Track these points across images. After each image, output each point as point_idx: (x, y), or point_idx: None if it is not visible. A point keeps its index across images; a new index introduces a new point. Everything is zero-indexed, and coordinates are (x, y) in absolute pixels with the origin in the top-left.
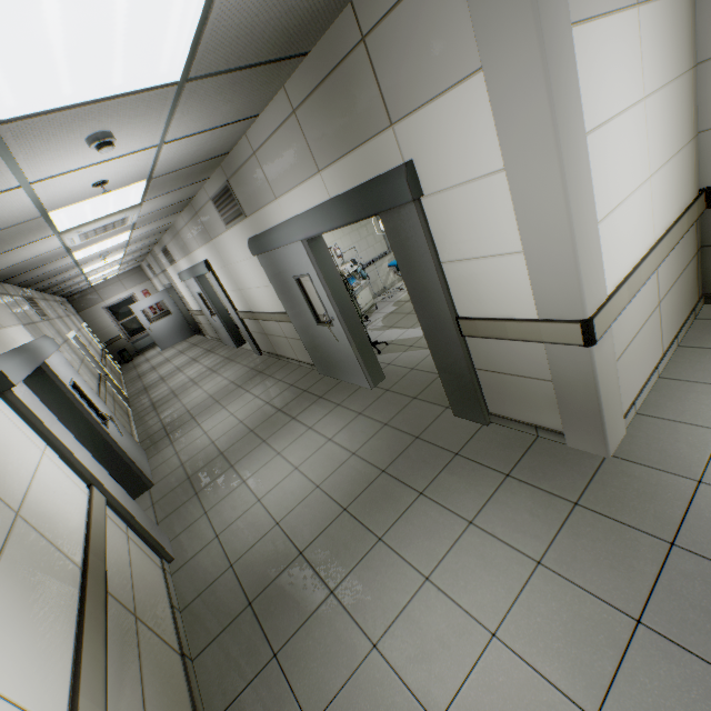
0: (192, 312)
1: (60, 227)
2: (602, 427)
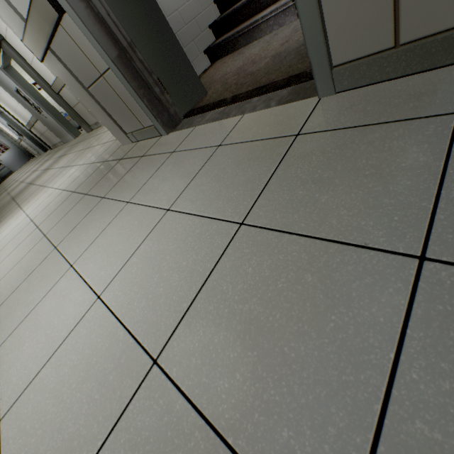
0: (18, 142)
1: None
2: None
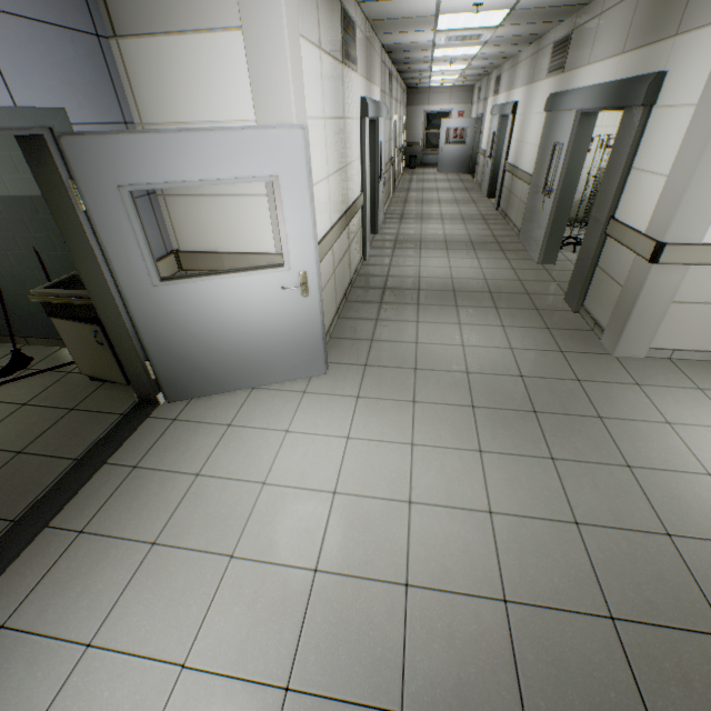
0: (479, 150)
1: (439, 27)
2: (622, 330)
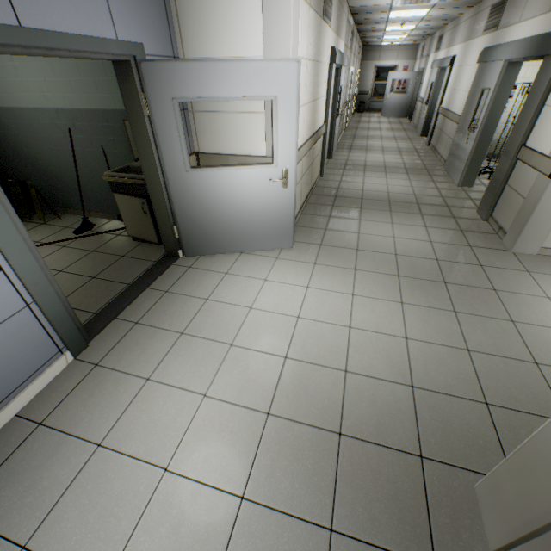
0: (418, 98)
1: None
2: (520, 231)
